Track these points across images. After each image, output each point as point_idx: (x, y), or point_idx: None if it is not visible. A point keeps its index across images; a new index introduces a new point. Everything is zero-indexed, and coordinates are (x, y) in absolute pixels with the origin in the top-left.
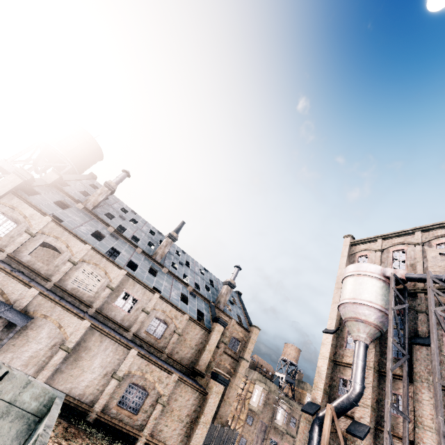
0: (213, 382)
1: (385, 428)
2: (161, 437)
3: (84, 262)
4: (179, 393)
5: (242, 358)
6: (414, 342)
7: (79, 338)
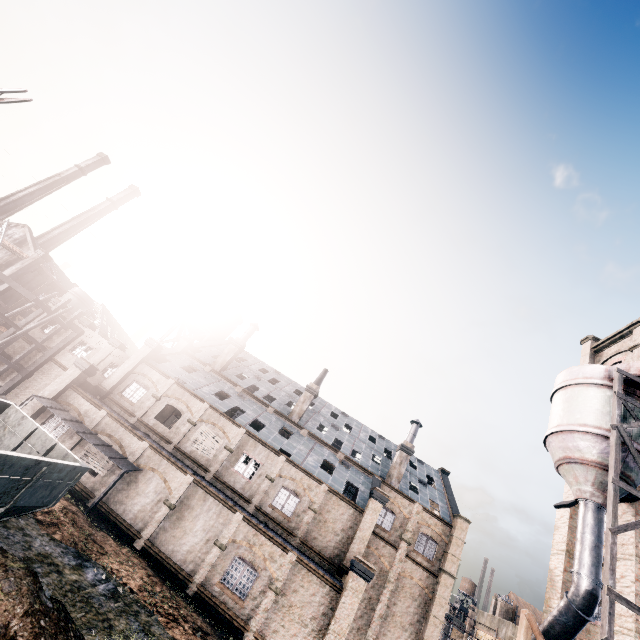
0: (350, 573)
1: (601, 637)
2: None
3: (203, 422)
4: (300, 582)
5: (441, 570)
6: None
7: (183, 494)
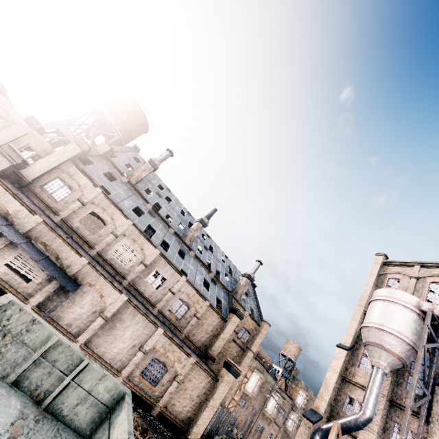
0: (225, 371)
1: None
2: (173, 410)
3: (124, 236)
4: (194, 375)
5: (249, 349)
6: (438, 384)
7: (116, 309)
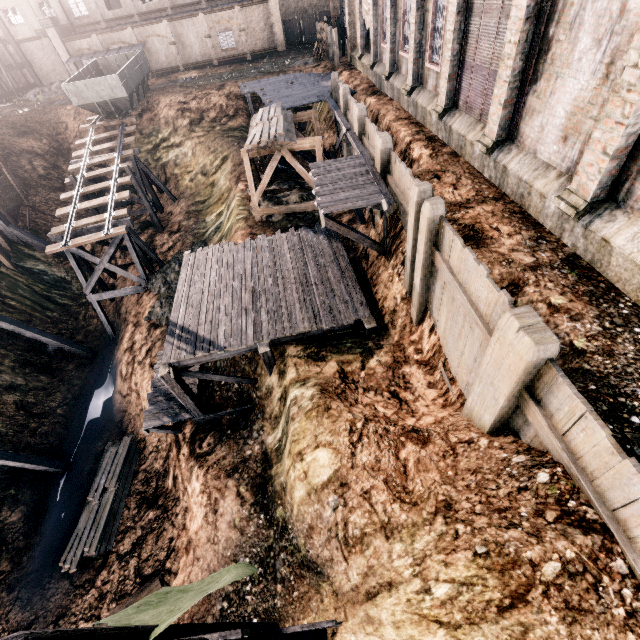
0: None
1: None
2: (259, 48)
3: None
4: (250, 16)
5: None
6: None
7: (172, 33)
